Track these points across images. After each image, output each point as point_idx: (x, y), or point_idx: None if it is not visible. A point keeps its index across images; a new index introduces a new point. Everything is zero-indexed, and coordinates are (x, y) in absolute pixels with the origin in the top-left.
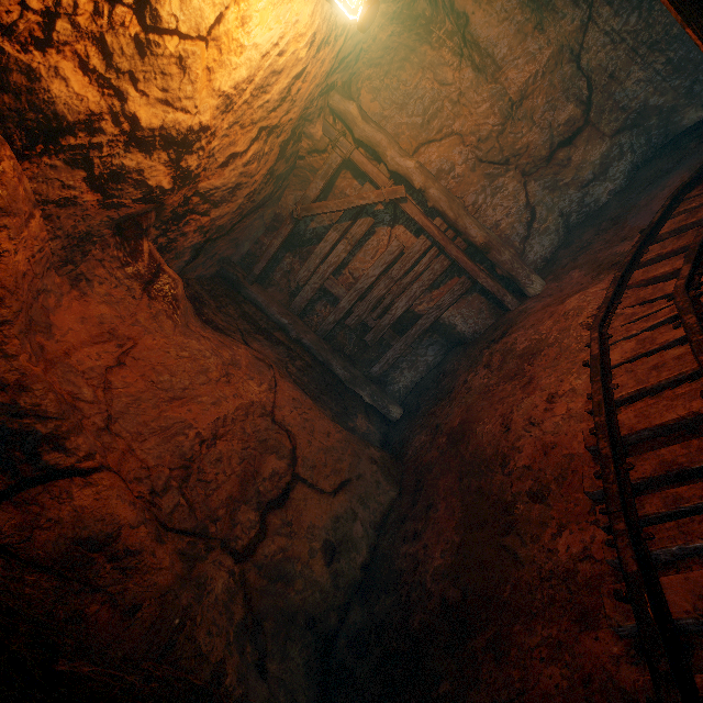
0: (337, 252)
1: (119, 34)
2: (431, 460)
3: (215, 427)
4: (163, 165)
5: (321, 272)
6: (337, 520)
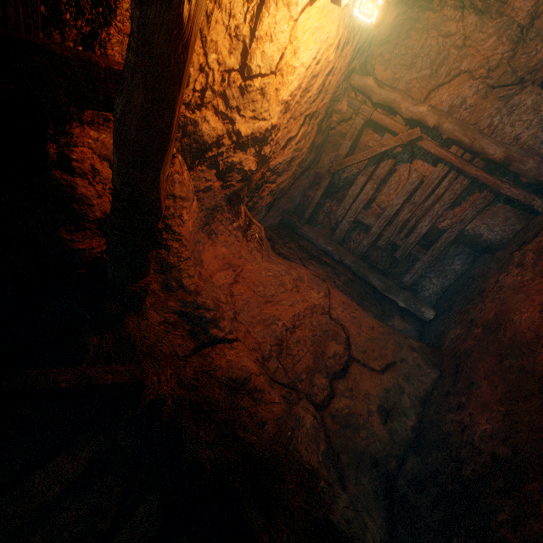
0: (366, 191)
1: (232, 88)
2: (468, 348)
3: (293, 321)
4: (252, 156)
5: (354, 209)
6: (387, 391)
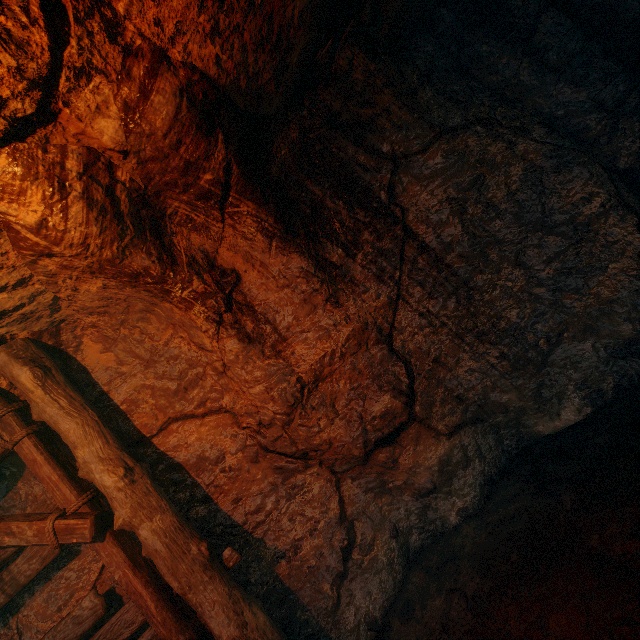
0: None
1: None
2: None
3: None
4: None
5: None
6: None
